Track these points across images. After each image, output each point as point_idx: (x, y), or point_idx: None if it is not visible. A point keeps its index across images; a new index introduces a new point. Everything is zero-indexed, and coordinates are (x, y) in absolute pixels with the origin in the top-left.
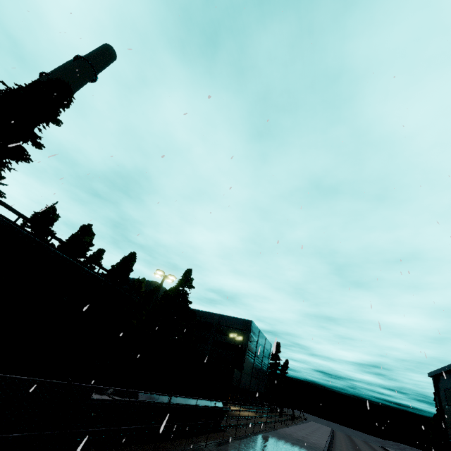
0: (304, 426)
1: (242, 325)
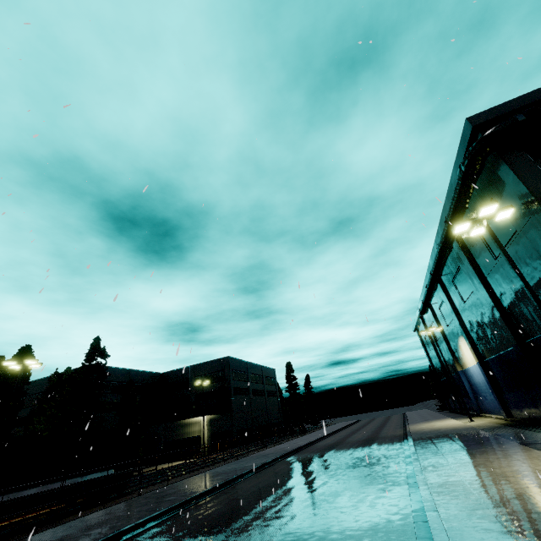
0: (310, 435)
1: (219, 366)
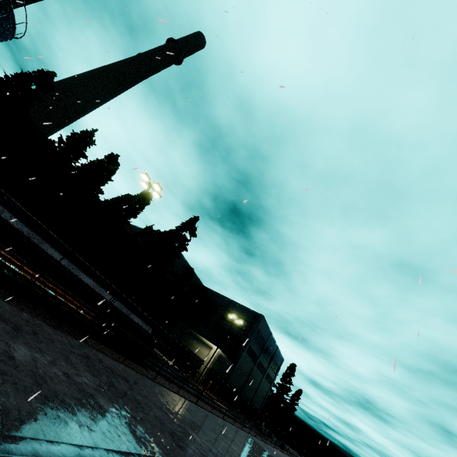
0: None
1: (250, 317)
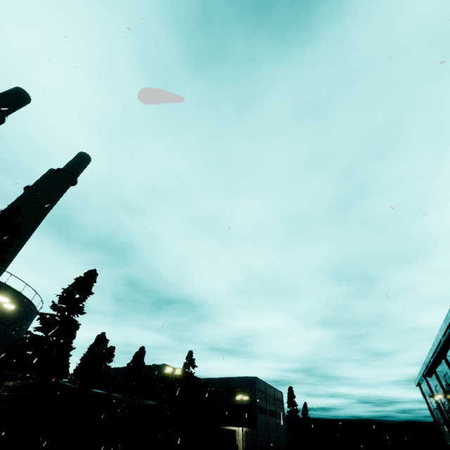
0: None
1: (247, 383)
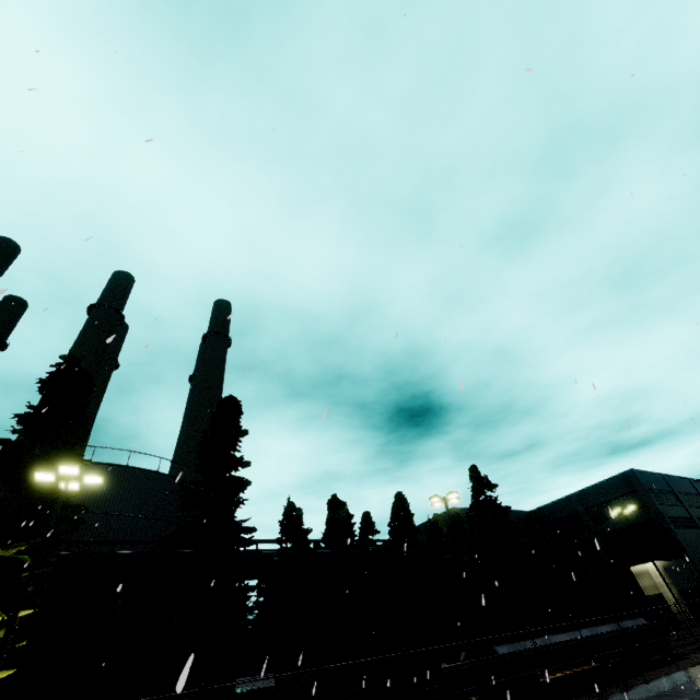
0: None
1: (622, 487)
